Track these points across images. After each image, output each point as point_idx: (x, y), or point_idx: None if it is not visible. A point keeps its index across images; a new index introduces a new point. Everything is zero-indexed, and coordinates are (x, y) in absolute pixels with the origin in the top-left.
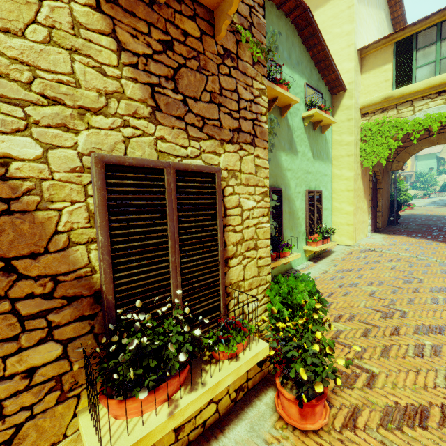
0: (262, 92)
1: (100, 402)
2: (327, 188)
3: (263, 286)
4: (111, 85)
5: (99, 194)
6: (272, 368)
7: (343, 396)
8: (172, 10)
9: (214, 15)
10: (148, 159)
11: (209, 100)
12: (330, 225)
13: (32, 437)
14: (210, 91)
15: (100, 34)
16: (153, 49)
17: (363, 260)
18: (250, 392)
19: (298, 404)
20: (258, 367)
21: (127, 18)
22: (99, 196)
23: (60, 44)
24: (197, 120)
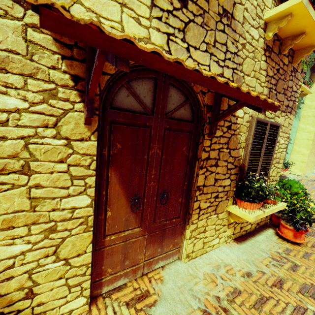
0: (300, 86)
1: (241, 202)
2: (292, 136)
3: (276, 181)
4: (261, 90)
5: (253, 131)
6: (268, 222)
7: (309, 238)
8: (283, 55)
9: (295, 53)
10: (265, 119)
11: (282, 93)
12: (288, 160)
13: (219, 207)
14: (284, 88)
15: (263, 70)
16: (274, 73)
17: (310, 185)
18: (260, 227)
19: (296, 230)
20: (264, 218)
21: (271, 62)
22: (253, 132)
23: (255, 76)
24: (277, 102)
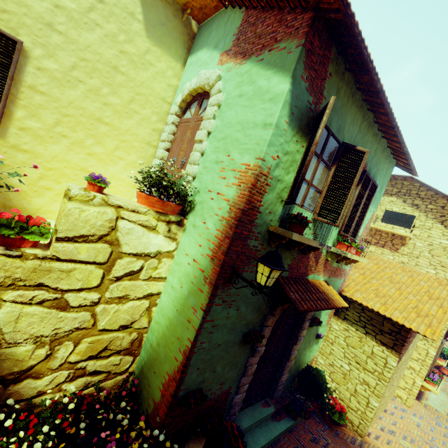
0: None
1: (440, 359)
2: None
3: None
4: None
5: None
6: None
7: None
8: None
9: None
10: None
11: None
12: None
13: None
14: None
15: None
16: None
17: None
18: None
19: None
20: None
21: None
22: None
23: None
24: None
